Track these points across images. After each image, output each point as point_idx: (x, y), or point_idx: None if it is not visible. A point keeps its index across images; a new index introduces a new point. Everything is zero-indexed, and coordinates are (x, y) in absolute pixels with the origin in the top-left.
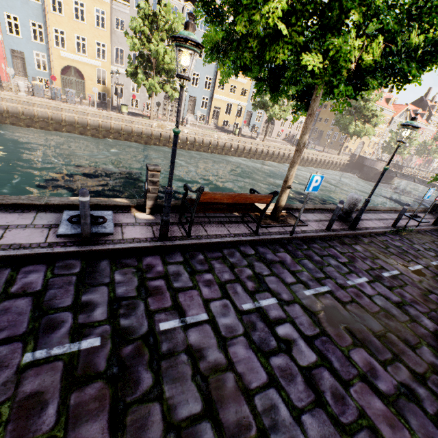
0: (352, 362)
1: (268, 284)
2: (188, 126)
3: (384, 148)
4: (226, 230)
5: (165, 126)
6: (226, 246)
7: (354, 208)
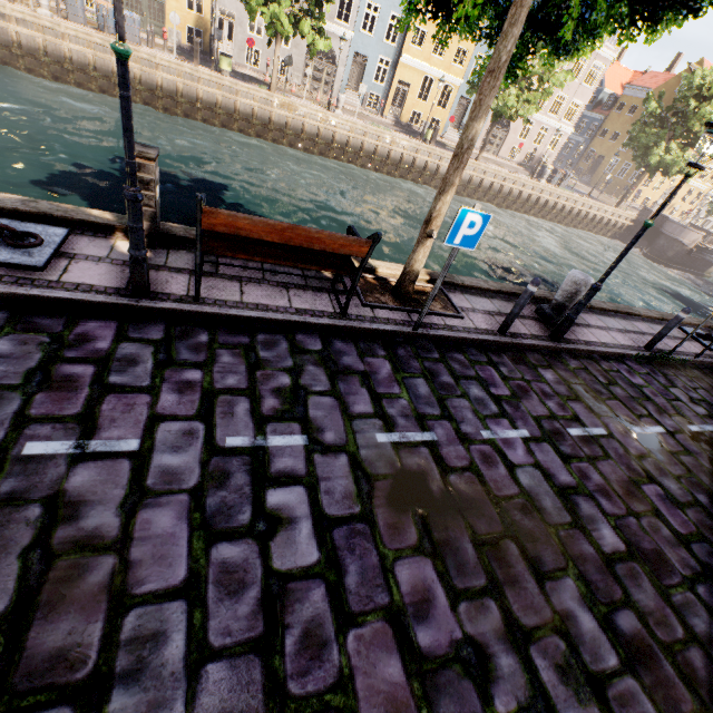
0: (389, 581)
1: (310, 409)
2: (339, 113)
3: (712, 206)
4: (285, 299)
5: (295, 106)
6: (268, 328)
7: (573, 300)
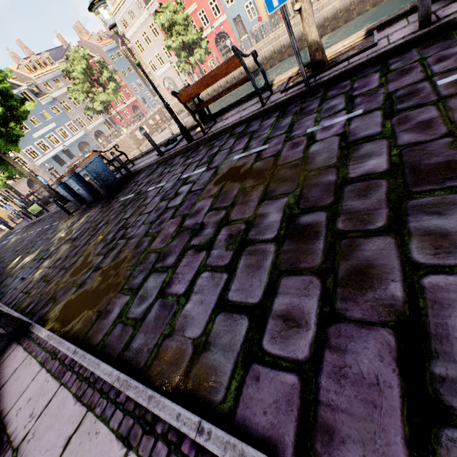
0: (192, 207)
1: (216, 157)
2: None
3: None
4: (239, 116)
5: None
6: (226, 133)
7: None
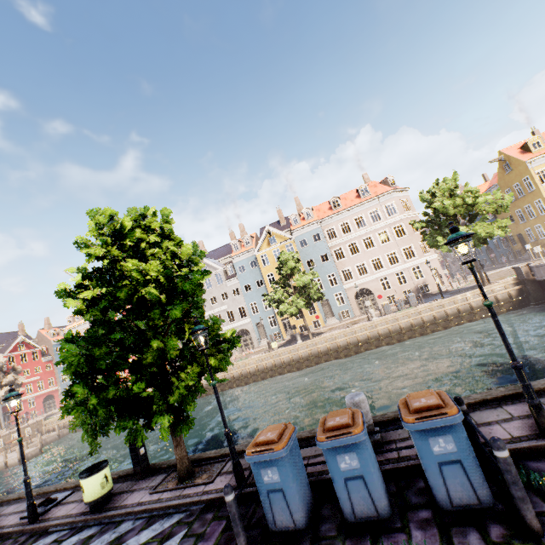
0: None
1: None
2: None
3: None
4: None
5: None
6: None
7: None
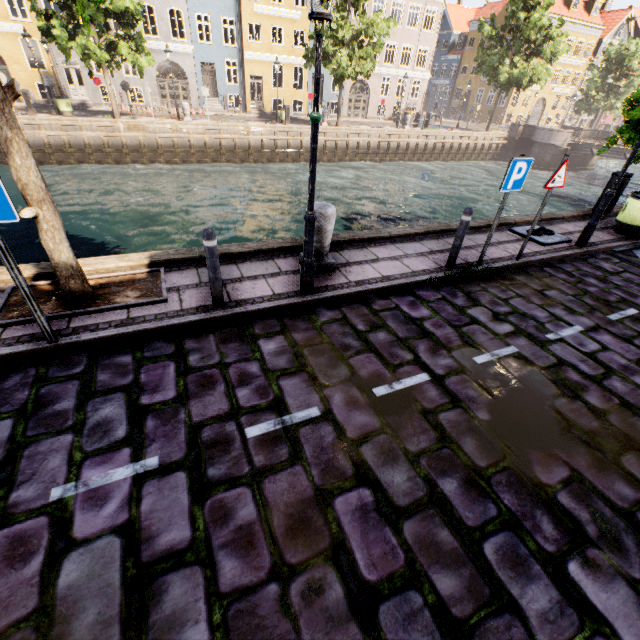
0: None
1: None
2: (188, 120)
3: (578, 105)
4: None
5: (142, 125)
6: None
7: (321, 239)
